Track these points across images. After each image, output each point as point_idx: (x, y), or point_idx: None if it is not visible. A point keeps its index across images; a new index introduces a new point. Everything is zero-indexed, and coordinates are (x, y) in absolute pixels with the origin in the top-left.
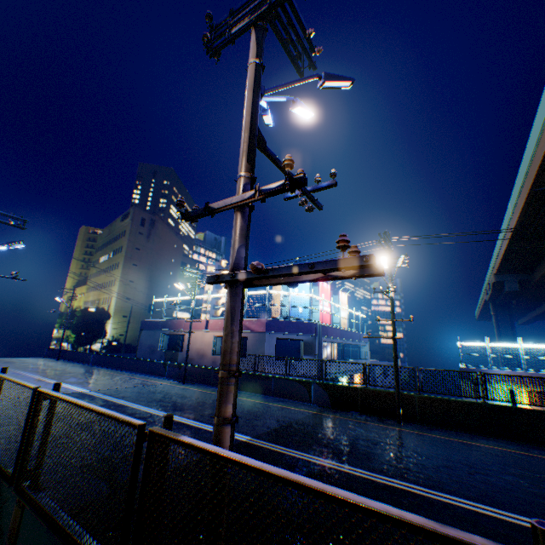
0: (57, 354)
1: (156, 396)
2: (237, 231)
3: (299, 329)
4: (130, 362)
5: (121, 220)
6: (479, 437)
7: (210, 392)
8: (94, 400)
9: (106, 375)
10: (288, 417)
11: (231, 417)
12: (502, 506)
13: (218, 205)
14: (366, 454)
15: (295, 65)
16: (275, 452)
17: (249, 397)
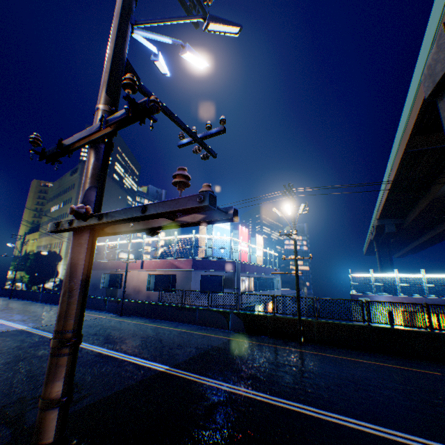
0: (10, 293)
1: (91, 330)
2: (87, 170)
3: (220, 266)
4: None
5: (70, 175)
6: (364, 354)
7: (143, 324)
8: (30, 337)
9: (51, 311)
10: (207, 345)
11: (59, 398)
12: (381, 422)
13: (69, 141)
14: (269, 377)
15: (188, 15)
16: (188, 381)
17: (177, 326)
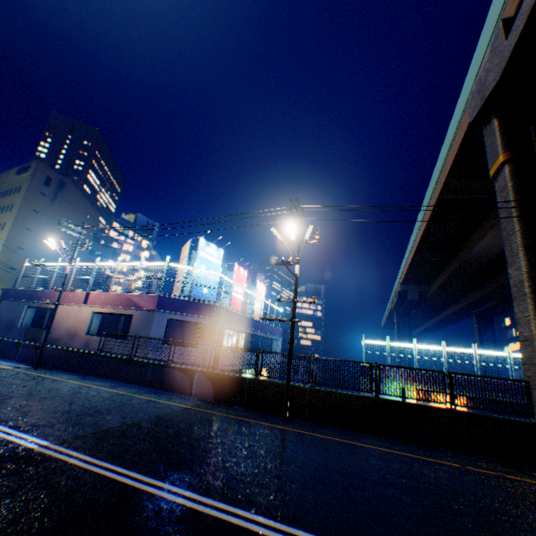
0: None
1: None
2: None
3: (199, 310)
4: None
5: (16, 173)
6: (367, 436)
7: (62, 380)
8: None
9: None
10: (144, 413)
11: None
12: None
13: None
14: (217, 464)
15: None
16: (66, 467)
17: (115, 387)
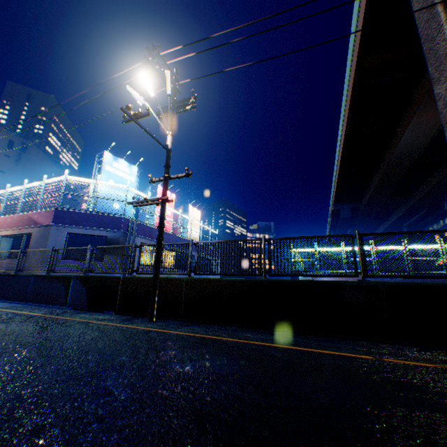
0: None
1: None
2: None
3: (103, 223)
4: None
5: None
6: (250, 330)
7: None
8: None
9: None
10: None
11: None
12: None
13: None
14: None
15: None
16: None
17: None
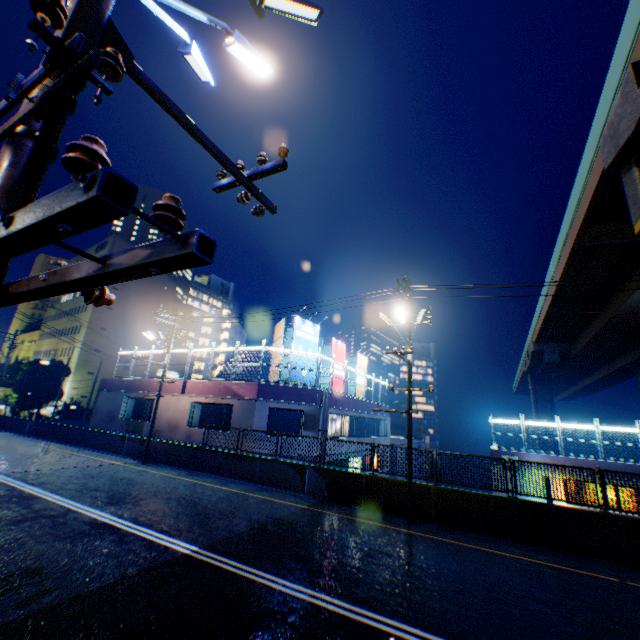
0: None
1: (93, 482)
2: None
3: (300, 396)
4: (79, 433)
5: (95, 251)
6: (505, 542)
7: (174, 477)
8: None
9: (40, 450)
10: (265, 515)
11: None
12: None
13: None
14: (354, 572)
15: None
16: (224, 573)
17: (226, 484)
